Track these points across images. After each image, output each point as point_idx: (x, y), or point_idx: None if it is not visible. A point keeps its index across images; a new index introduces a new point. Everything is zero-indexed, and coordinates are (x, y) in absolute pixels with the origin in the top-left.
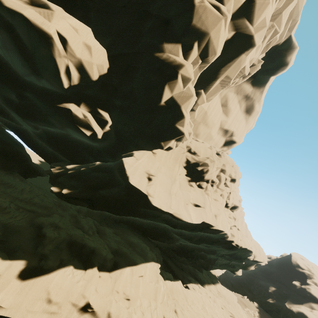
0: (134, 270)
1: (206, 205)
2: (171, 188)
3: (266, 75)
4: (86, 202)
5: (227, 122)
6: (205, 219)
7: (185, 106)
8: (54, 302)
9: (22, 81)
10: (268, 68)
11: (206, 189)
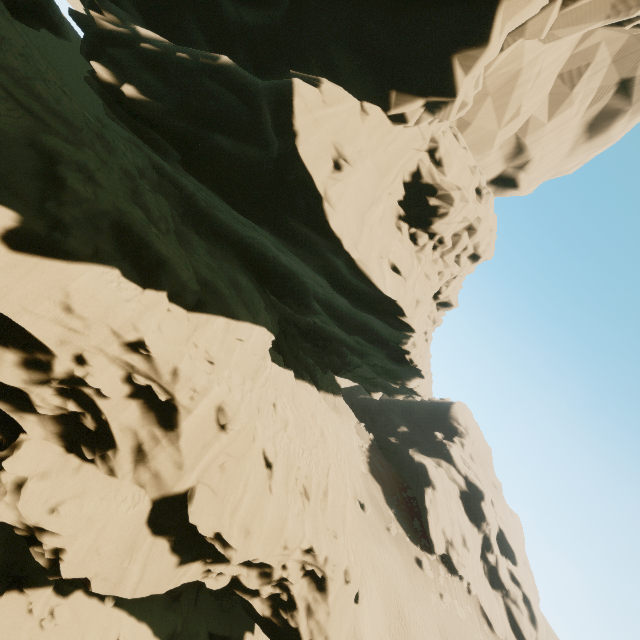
0: (233, 326)
1: (411, 278)
2: (367, 211)
3: None
4: (177, 147)
5: (536, 130)
6: (401, 298)
7: (511, 5)
8: (79, 315)
9: None
10: None
11: (422, 249)
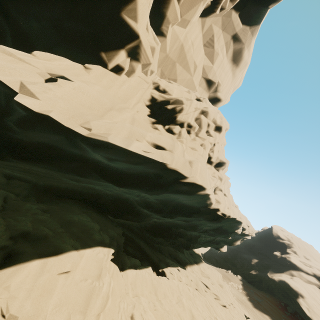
0: (50, 263)
1: (176, 149)
2: (106, 112)
3: (258, 5)
4: None
5: (210, 71)
6: (169, 161)
7: None
8: None
9: None
10: None
11: (179, 135)
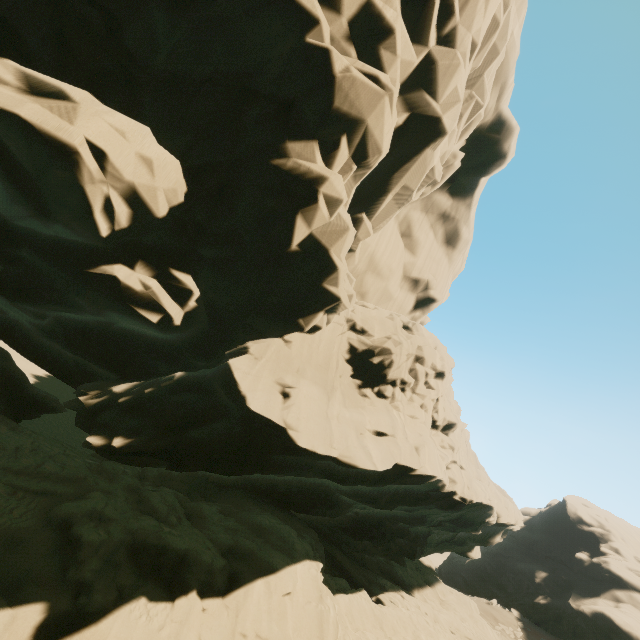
0: (273, 582)
1: (398, 431)
2: (327, 407)
3: (472, 176)
4: (164, 458)
5: (415, 266)
6: (398, 458)
7: (336, 248)
8: None
9: (10, 229)
10: (473, 165)
11: (393, 398)
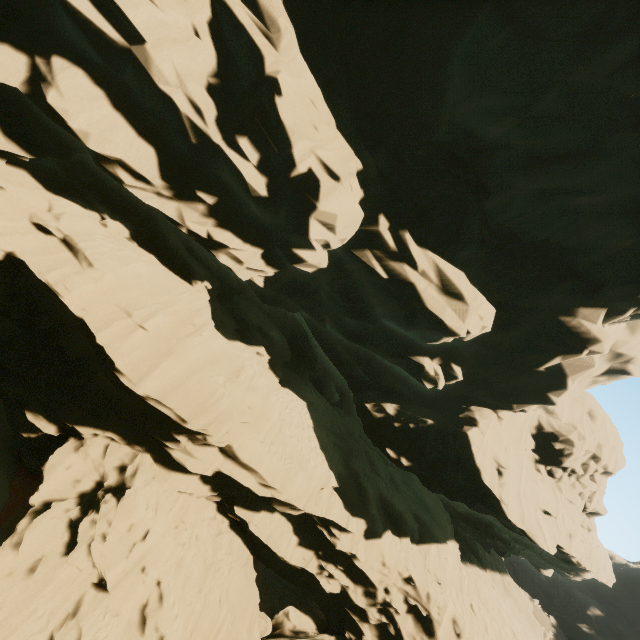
0: (440, 549)
1: (559, 515)
2: (519, 484)
3: None
4: (423, 479)
5: (627, 344)
6: (558, 540)
7: (574, 376)
8: (387, 566)
9: (375, 319)
10: None
11: (559, 479)
